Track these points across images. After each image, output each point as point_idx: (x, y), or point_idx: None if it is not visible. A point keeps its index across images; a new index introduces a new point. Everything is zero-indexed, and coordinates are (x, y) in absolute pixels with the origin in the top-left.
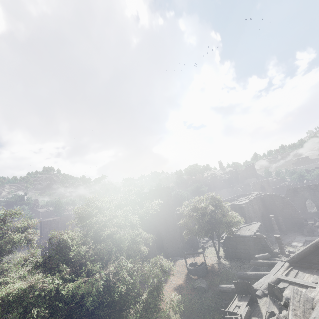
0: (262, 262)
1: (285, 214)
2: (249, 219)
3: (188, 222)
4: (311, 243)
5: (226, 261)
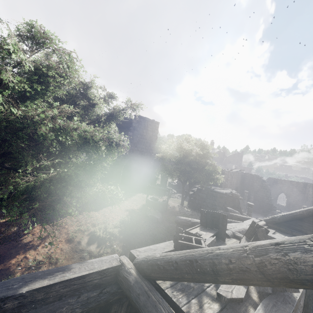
0: (232, 215)
1: (258, 196)
2: (224, 186)
3: (165, 156)
4: (309, 208)
5: (188, 209)
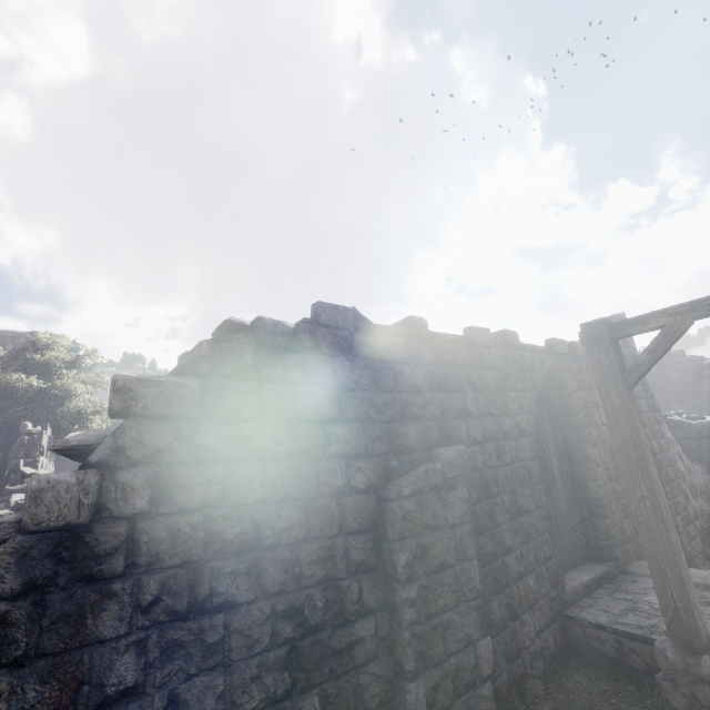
0: None
1: None
2: None
3: None
4: None
5: None
